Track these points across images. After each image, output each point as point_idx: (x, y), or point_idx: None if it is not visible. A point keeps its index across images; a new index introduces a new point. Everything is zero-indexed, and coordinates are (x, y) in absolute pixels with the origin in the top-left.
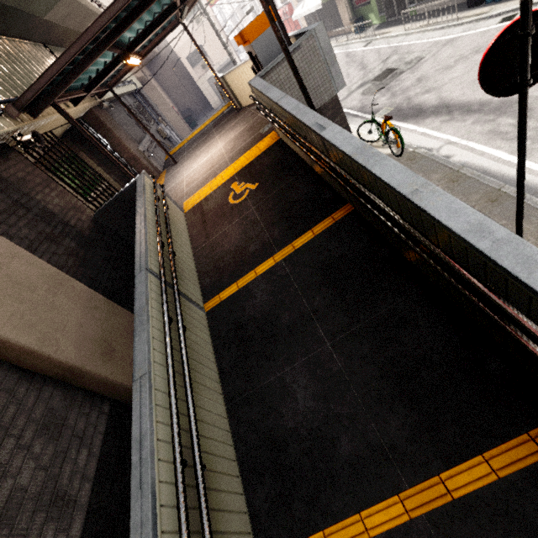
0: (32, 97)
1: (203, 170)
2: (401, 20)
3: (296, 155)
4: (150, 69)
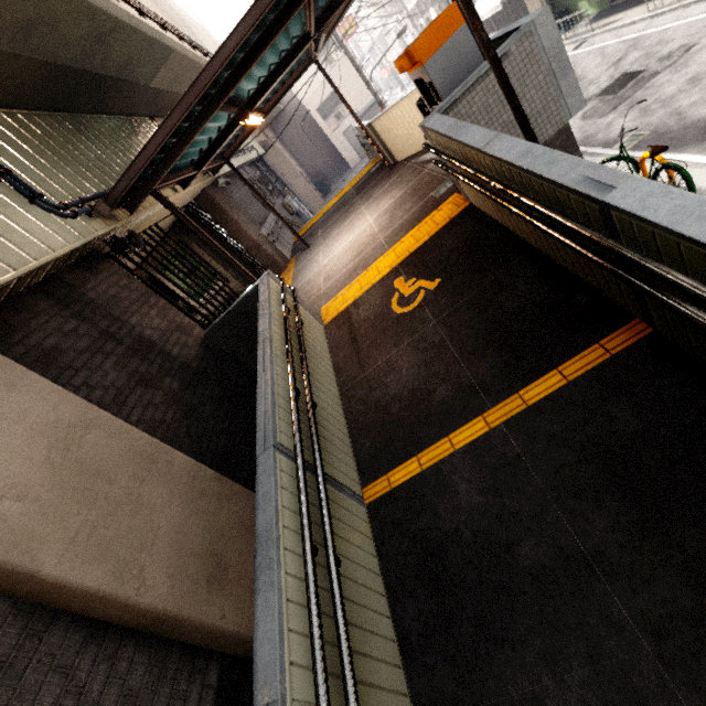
0: (126, 188)
1: (346, 257)
2: None
3: (504, 229)
4: (273, 130)
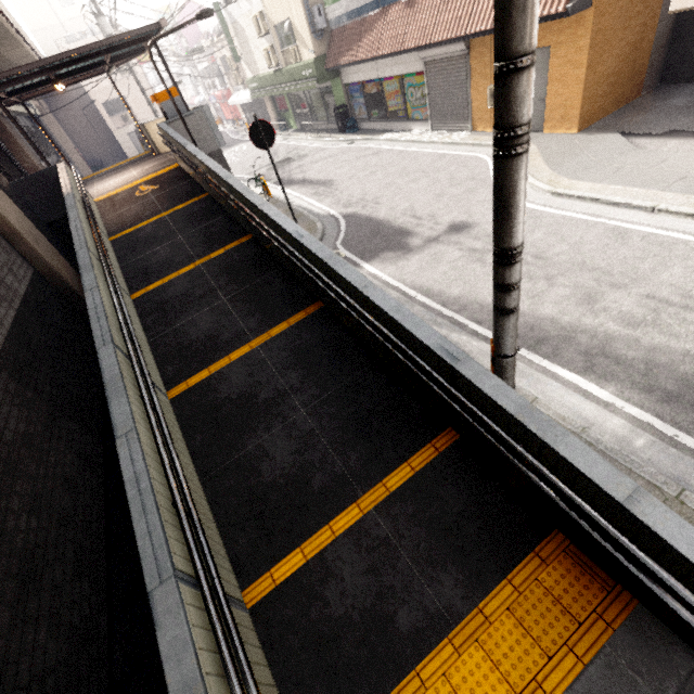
0: None
1: (115, 184)
2: (308, 130)
3: (187, 174)
4: (47, 102)
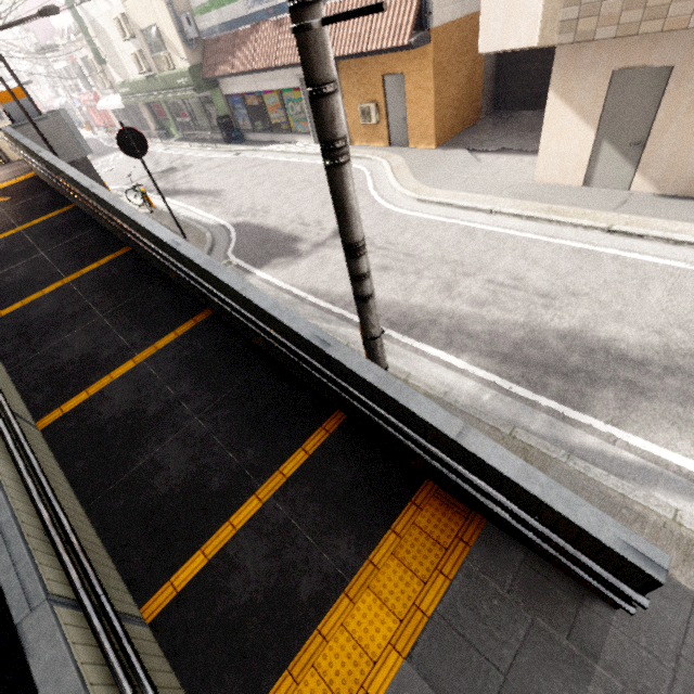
0: None
1: None
2: (192, 140)
3: (46, 184)
4: None
